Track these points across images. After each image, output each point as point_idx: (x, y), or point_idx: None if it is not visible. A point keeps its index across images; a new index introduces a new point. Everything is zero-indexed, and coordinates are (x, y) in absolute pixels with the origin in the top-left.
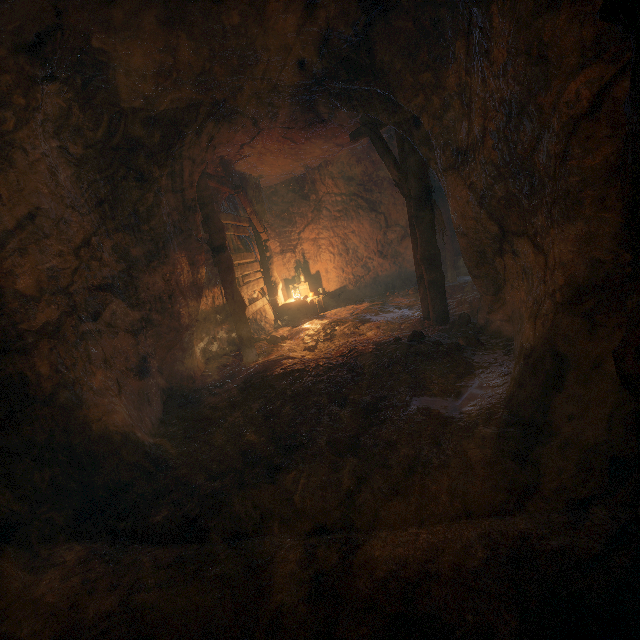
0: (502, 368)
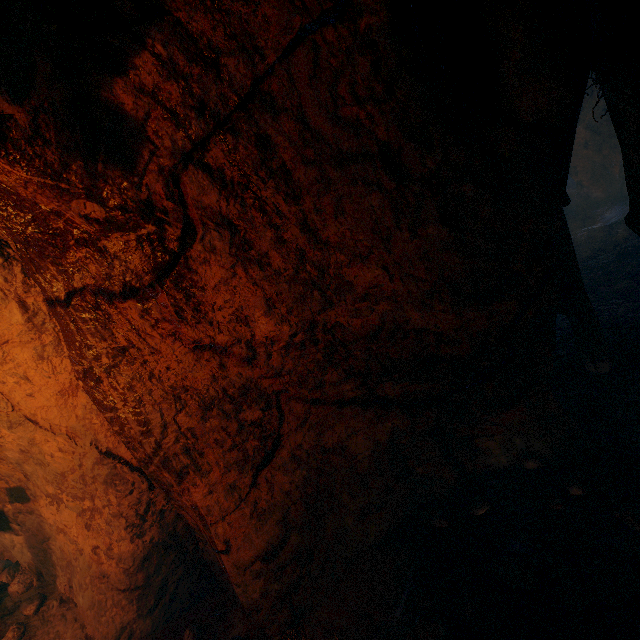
0: (617, 206)
